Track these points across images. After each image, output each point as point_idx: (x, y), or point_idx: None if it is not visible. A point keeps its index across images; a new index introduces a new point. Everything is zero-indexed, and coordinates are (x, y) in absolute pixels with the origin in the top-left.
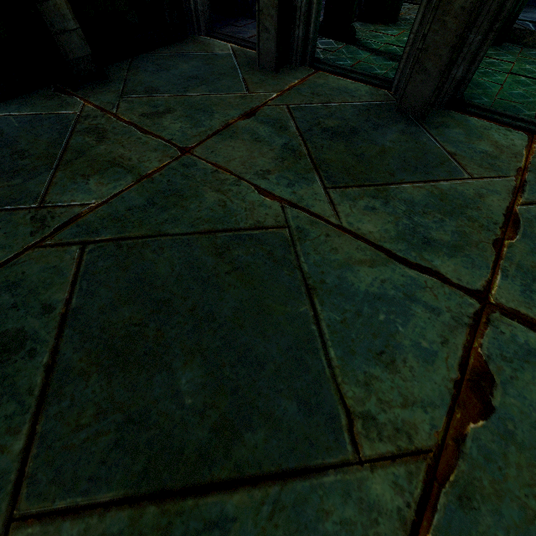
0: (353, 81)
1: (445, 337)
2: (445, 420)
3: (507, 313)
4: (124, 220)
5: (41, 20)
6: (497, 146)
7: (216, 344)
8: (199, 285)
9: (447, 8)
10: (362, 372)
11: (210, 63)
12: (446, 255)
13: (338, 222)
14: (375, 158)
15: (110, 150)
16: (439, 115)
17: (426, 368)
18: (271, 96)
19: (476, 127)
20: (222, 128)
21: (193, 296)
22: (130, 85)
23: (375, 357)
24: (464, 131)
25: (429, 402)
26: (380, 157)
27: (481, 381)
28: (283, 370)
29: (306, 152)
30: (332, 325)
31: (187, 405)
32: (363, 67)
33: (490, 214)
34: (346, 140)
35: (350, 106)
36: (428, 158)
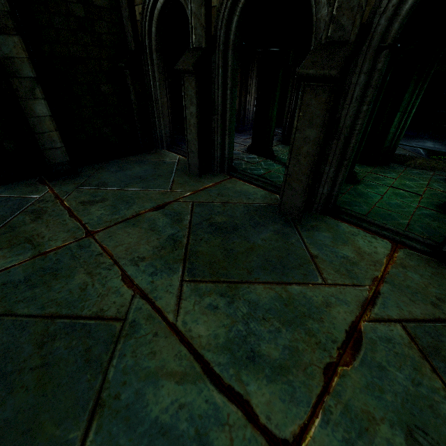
0: (254, 186)
1: None
2: None
3: None
4: None
5: (36, 143)
6: (360, 252)
7: None
8: None
9: (298, 152)
10: None
11: (157, 167)
12: (267, 377)
13: (174, 319)
14: (242, 254)
15: (35, 228)
16: (314, 219)
17: None
18: (185, 194)
19: (345, 232)
20: (131, 217)
21: None
22: (90, 179)
23: None
24: (332, 235)
25: None
26: (246, 254)
27: None
28: None
29: (186, 243)
30: None
31: None
32: (272, 175)
33: (331, 329)
34: (224, 235)
35: (242, 206)
36: (290, 259)
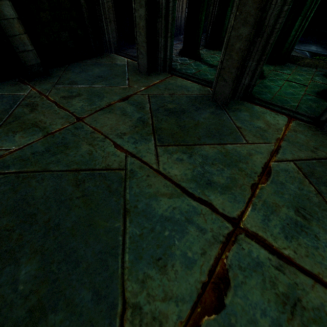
0: (191, 82)
1: (204, 249)
2: (189, 312)
3: (249, 235)
4: (27, 160)
5: (11, 45)
6: (268, 124)
7: (53, 247)
8: (57, 205)
9: (232, 48)
10: (142, 272)
11: (112, 69)
12: (219, 192)
13: (157, 167)
14: (191, 128)
15: (35, 117)
16: (236, 104)
17: (186, 272)
18: (141, 89)
19: (258, 112)
20: (106, 106)
21: (51, 212)
22: (62, 79)
23: (154, 262)
24: (249, 114)
25: (181, 298)
26: (194, 128)
27: (221, 284)
28: (91, 268)
29: (151, 122)
30: (133, 237)
31: (19, 290)
32: (201, 74)
33: (253, 167)
34: (177, 116)
35: (185, 96)
36: (223, 129)
